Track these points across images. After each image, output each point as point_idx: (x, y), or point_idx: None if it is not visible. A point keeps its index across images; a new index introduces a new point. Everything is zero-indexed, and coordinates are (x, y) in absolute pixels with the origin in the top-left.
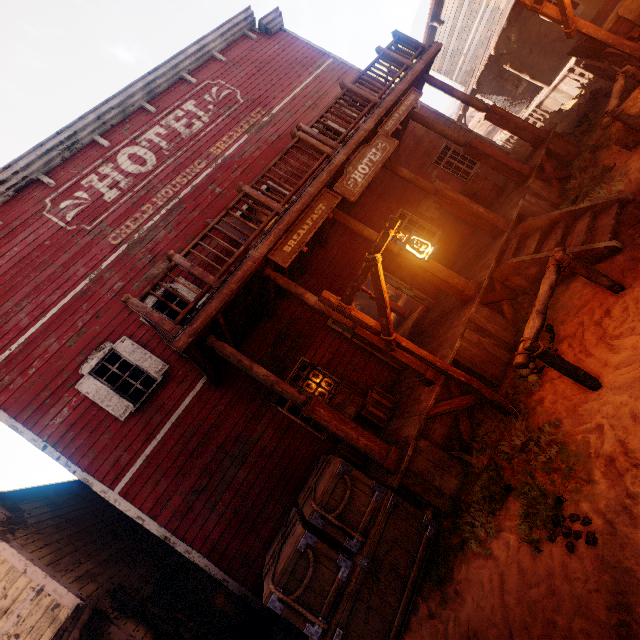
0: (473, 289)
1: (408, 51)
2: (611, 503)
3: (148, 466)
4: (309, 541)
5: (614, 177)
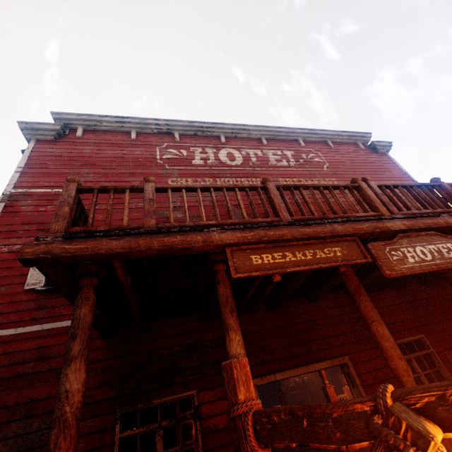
0: None
1: None
2: None
3: None
4: None
5: None
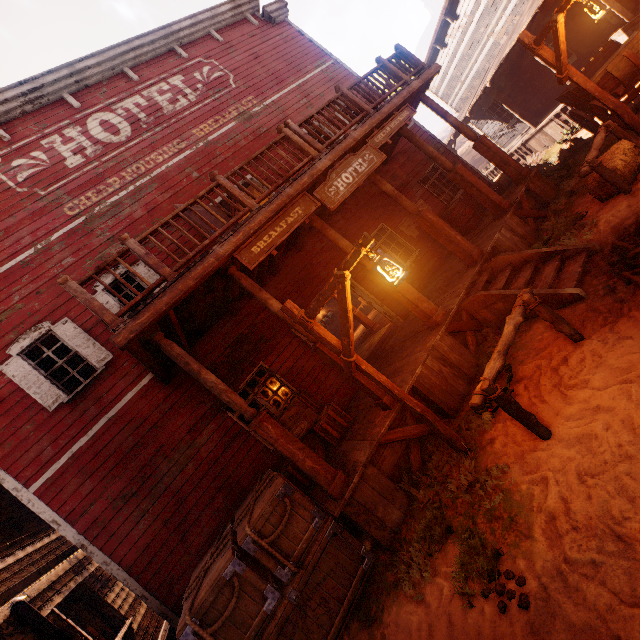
0: (441, 316)
1: (408, 67)
2: (548, 565)
3: (73, 464)
4: (237, 568)
5: (585, 225)
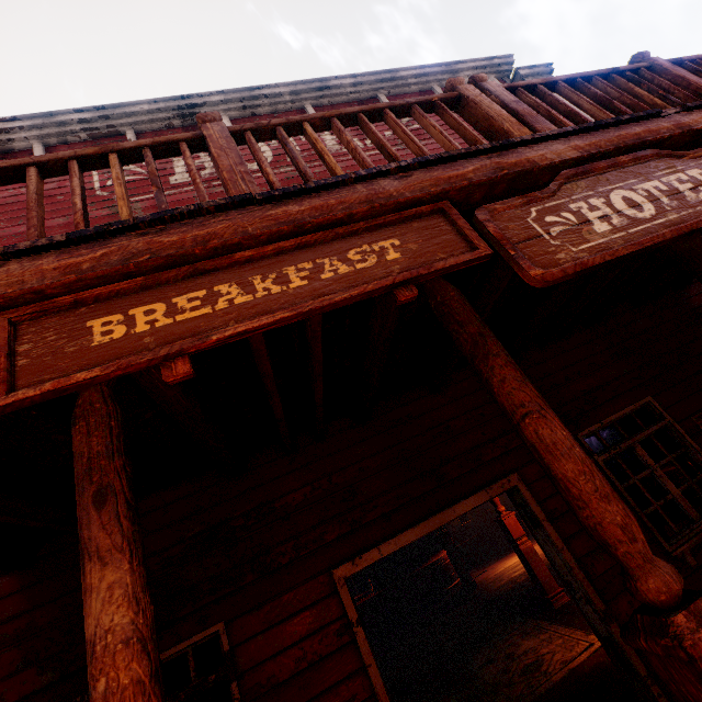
0: None
1: None
2: None
3: None
4: None
5: None
